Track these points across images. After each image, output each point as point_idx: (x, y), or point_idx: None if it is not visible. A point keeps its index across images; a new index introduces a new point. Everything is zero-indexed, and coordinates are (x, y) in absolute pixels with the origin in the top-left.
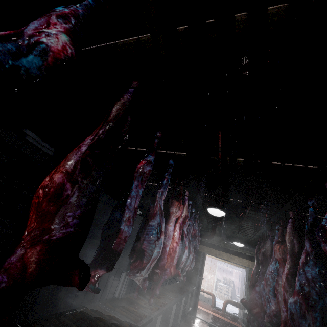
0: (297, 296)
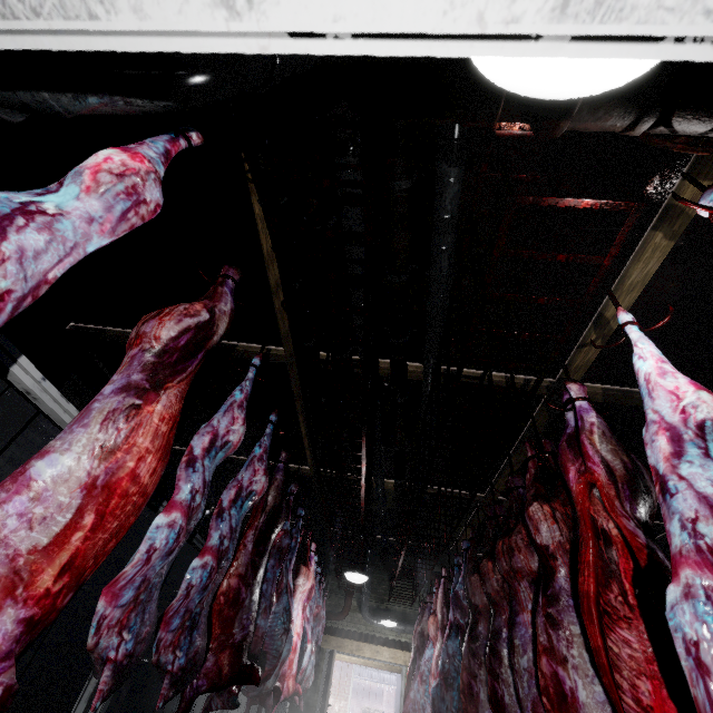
0: (439, 678)
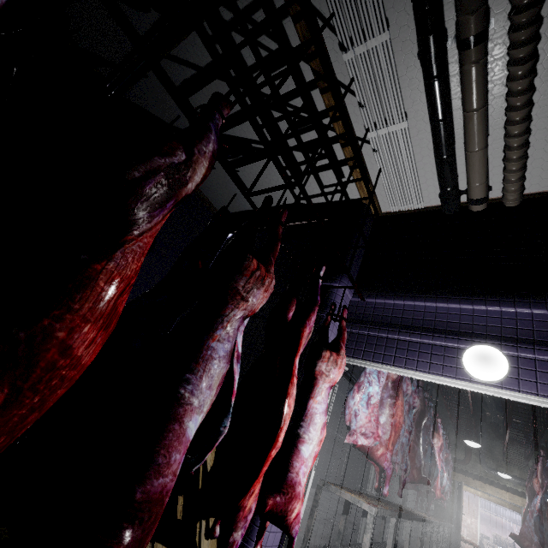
0: (538, 512)
